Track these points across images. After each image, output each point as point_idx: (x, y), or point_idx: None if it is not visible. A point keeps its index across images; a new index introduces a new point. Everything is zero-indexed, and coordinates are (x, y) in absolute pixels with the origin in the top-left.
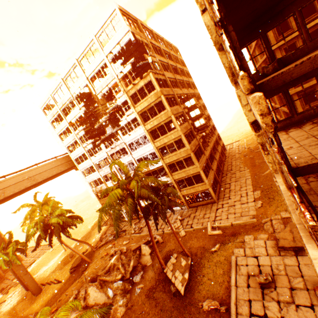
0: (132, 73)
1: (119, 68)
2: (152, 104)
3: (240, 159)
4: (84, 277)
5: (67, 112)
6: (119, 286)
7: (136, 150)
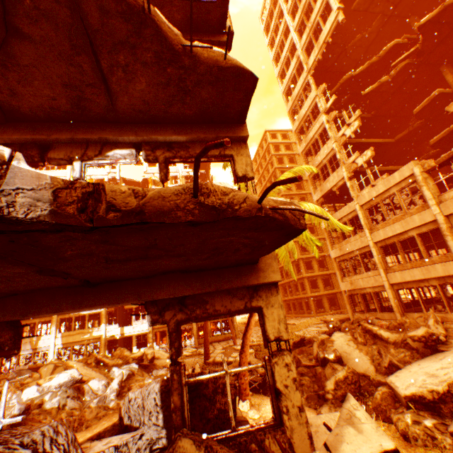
0: (186, 183)
1: (187, 169)
2: None
3: (241, 326)
4: (1, 382)
5: (64, 169)
6: (133, 370)
7: None
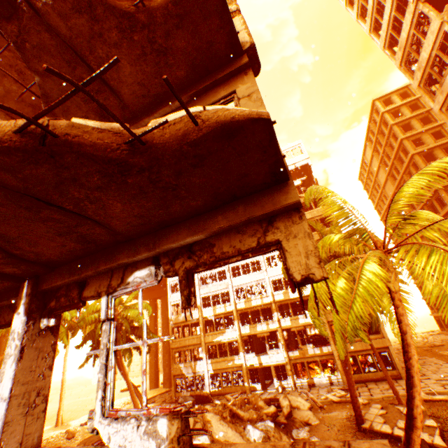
0: None
1: None
2: (317, 217)
3: None
4: None
5: None
6: (269, 429)
7: (276, 267)
